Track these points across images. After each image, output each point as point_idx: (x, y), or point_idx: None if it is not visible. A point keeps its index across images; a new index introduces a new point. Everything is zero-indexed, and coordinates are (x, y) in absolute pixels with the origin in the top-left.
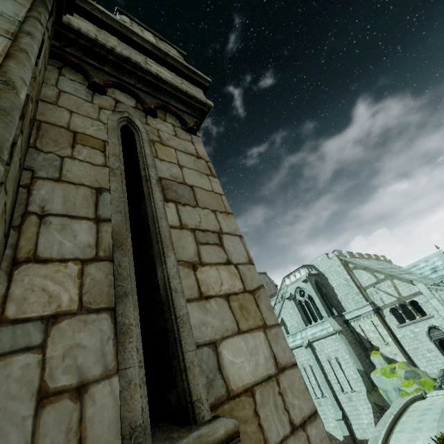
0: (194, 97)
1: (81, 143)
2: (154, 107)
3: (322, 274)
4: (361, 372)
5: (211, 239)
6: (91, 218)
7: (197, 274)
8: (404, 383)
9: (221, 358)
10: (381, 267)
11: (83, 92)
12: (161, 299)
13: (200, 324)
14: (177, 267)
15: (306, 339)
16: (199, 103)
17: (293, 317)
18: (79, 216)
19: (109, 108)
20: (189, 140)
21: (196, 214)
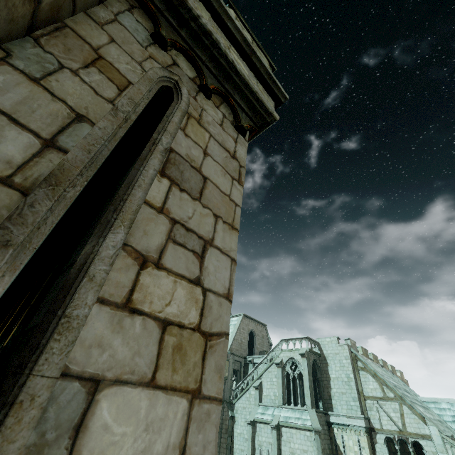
0: (262, 102)
1: (99, 68)
2: (213, 89)
3: (325, 357)
4: None
5: (192, 244)
6: (41, 137)
7: (142, 273)
8: None
9: (93, 412)
10: (394, 383)
11: (142, 36)
12: (65, 279)
13: (96, 342)
14: (117, 250)
15: (276, 419)
16: (264, 110)
17: (273, 387)
18: (26, 126)
19: (161, 63)
20: (234, 137)
21: (191, 207)
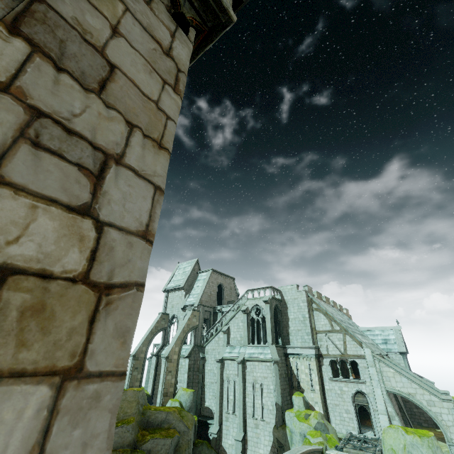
0: None
1: None
2: None
3: (285, 302)
4: (278, 406)
5: (78, 155)
6: None
7: None
8: (311, 432)
9: None
10: (340, 319)
11: None
12: None
13: None
14: None
15: (242, 355)
16: (217, 2)
17: (239, 330)
18: None
19: None
20: (170, 28)
21: (79, 100)
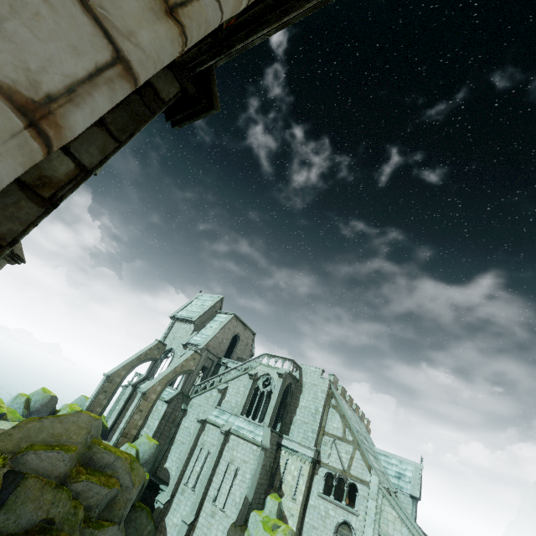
0: None
1: None
2: None
3: (302, 384)
4: (247, 501)
5: None
6: None
7: None
8: None
9: None
10: (357, 428)
11: None
12: None
13: None
14: None
15: (229, 425)
16: None
17: (238, 395)
18: None
19: None
20: None
21: None
